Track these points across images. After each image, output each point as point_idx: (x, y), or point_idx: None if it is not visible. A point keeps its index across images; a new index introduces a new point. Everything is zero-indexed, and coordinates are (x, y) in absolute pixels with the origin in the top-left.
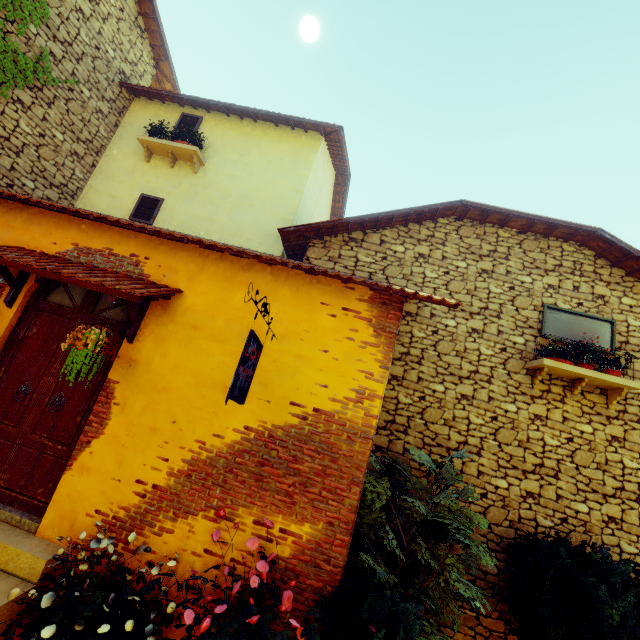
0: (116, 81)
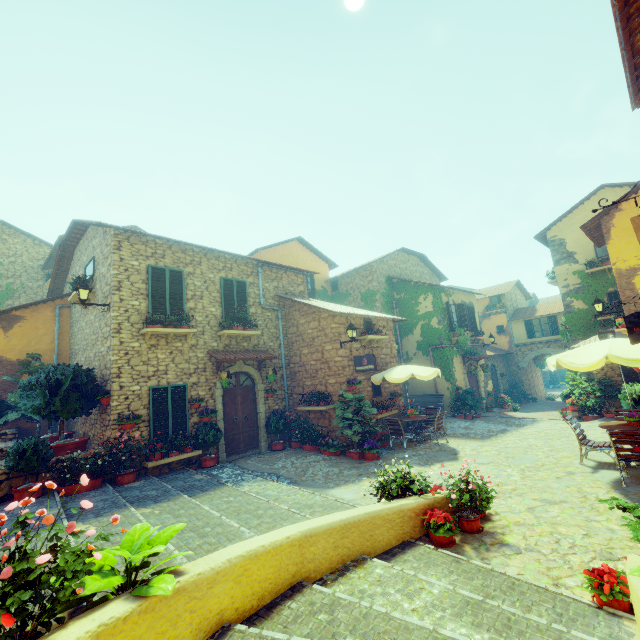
0: (40, 270)
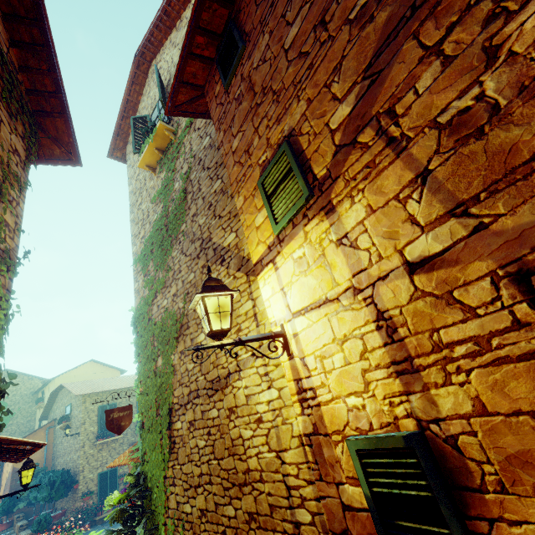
0: (31, 395)
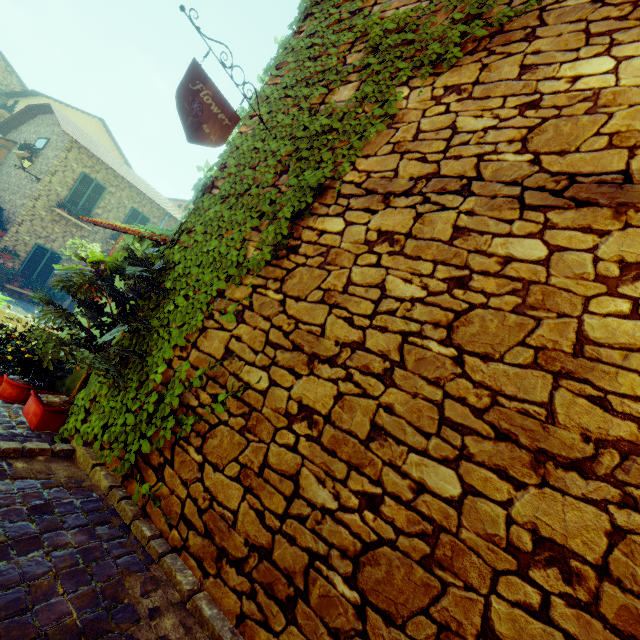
0: None
